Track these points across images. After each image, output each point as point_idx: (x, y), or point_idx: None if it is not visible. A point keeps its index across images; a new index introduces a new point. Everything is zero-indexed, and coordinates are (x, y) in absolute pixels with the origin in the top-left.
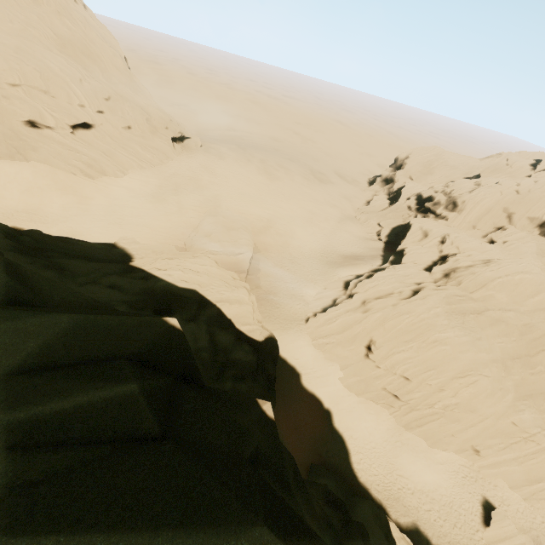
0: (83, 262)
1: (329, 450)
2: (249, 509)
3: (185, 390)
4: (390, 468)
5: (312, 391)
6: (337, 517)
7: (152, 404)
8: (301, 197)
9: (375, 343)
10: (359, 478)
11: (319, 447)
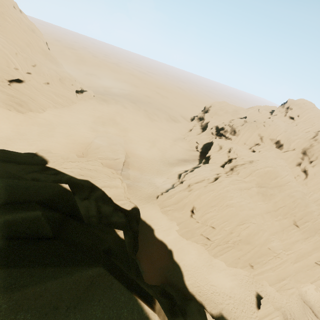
0: (13, 165)
1: (172, 274)
2: (96, 262)
3: (70, 220)
4: (206, 281)
5: (161, 239)
6: (168, 302)
7: (49, 223)
8: (153, 127)
9: (196, 208)
10: (189, 289)
11: (165, 273)
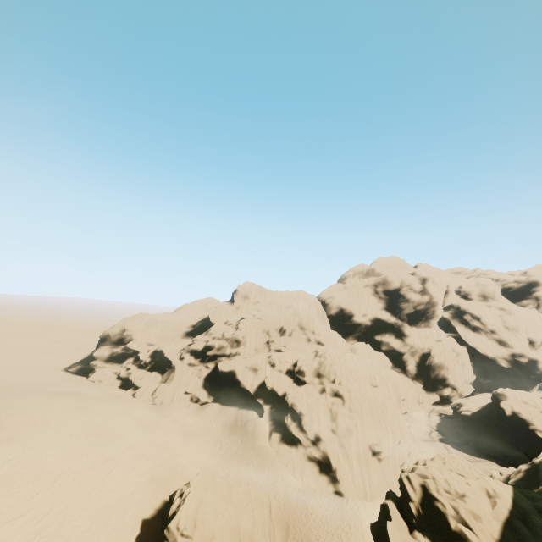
0: None
1: None
2: None
3: None
4: None
5: None
6: None
7: None
8: (114, 420)
9: (376, 443)
10: None
11: None
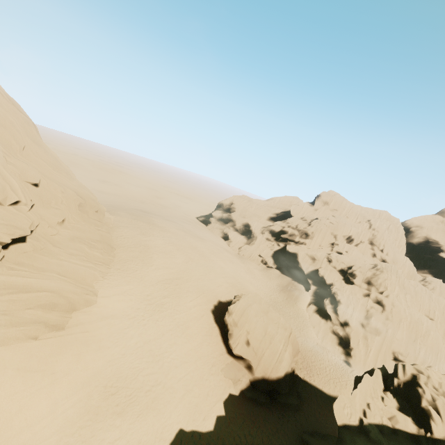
0: None
1: None
2: None
3: None
4: None
5: None
6: None
7: None
8: (216, 251)
9: (401, 353)
10: None
11: None
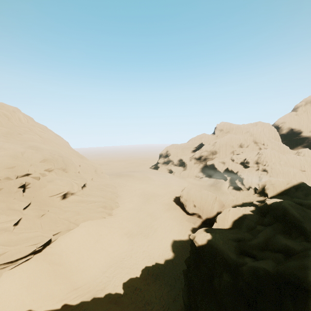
0: None
1: None
2: None
3: None
4: None
5: None
6: None
7: None
8: (167, 178)
9: None
10: None
11: None
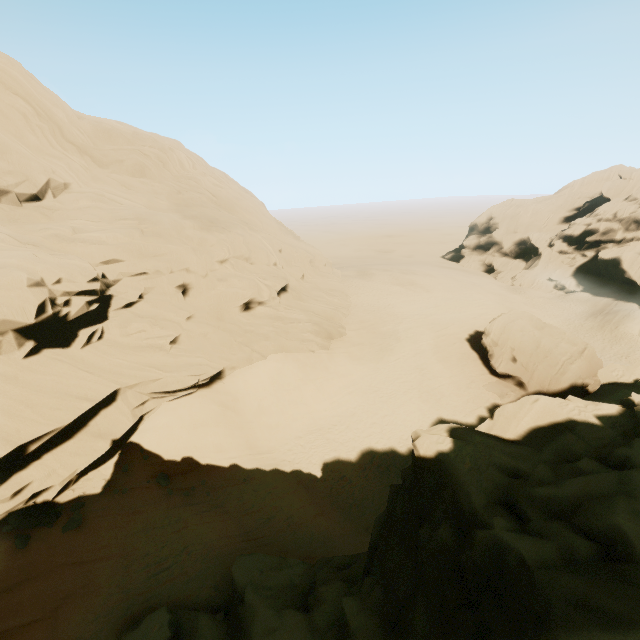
0: None
1: None
2: None
3: None
4: None
5: None
6: None
7: None
8: (470, 285)
9: None
10: None
11: None
